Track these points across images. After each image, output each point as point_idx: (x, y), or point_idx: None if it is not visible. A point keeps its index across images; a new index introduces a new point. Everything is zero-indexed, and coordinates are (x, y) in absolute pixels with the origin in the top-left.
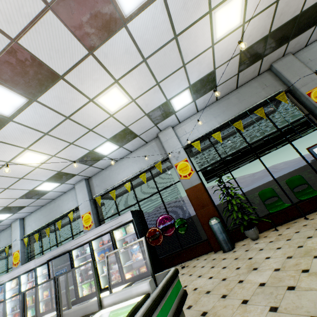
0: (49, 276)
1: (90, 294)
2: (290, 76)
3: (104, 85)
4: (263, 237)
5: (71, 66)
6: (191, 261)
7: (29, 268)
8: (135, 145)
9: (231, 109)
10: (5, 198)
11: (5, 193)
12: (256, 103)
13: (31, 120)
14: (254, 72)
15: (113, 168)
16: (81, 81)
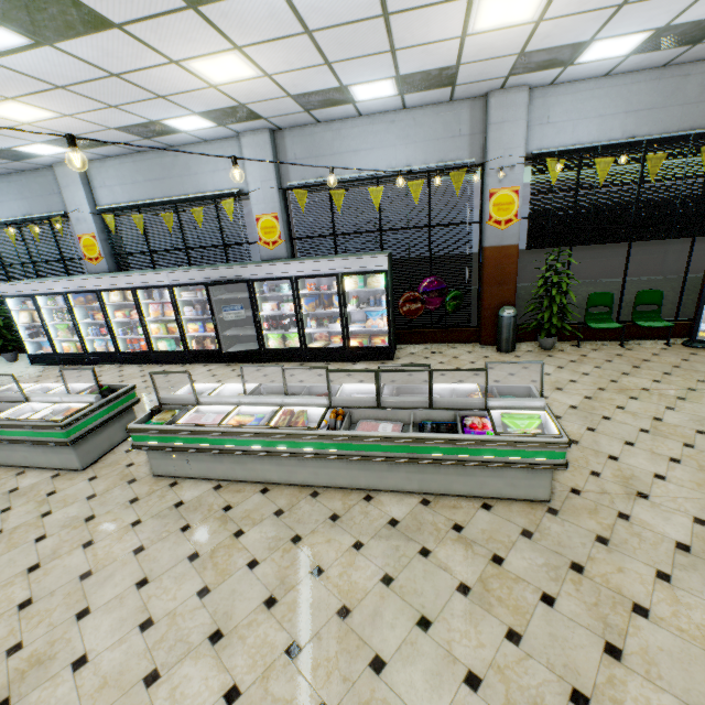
0: (211, 309)
1: (286, 350)
2: None
3: None
4: (559, 351)
5: None
6: (442, 347)
7: (155, 283)
8: (425, 100)
9: (669, 109)
10: (90, 122)
11: (101, 113)
12: None
13: None
14: None
15: (345, 130)
16: None
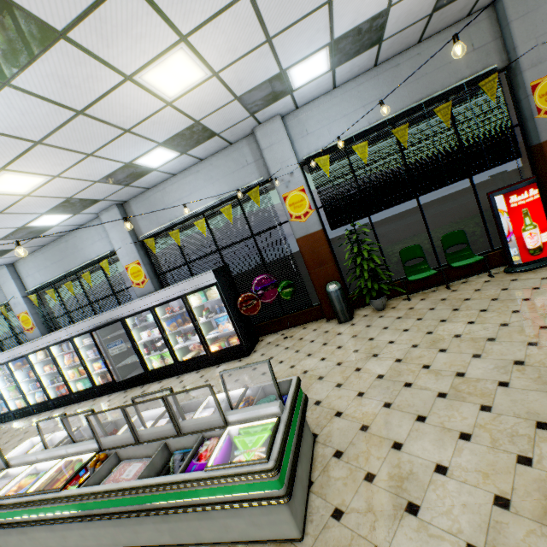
0: (98, 349)
1: (165, 367)
2: (523, 35)
3: (156, 47)
4: (391, 309)
5: (82, 8)
6: (296, 329)
7: (60, 338)
8: (210, 150)
9: (396, 92)
10: None
11: None
12: (443, 88)
13: (3, 121)
14: (464, 9)
15: (168, 188)
16: (107, 42)
